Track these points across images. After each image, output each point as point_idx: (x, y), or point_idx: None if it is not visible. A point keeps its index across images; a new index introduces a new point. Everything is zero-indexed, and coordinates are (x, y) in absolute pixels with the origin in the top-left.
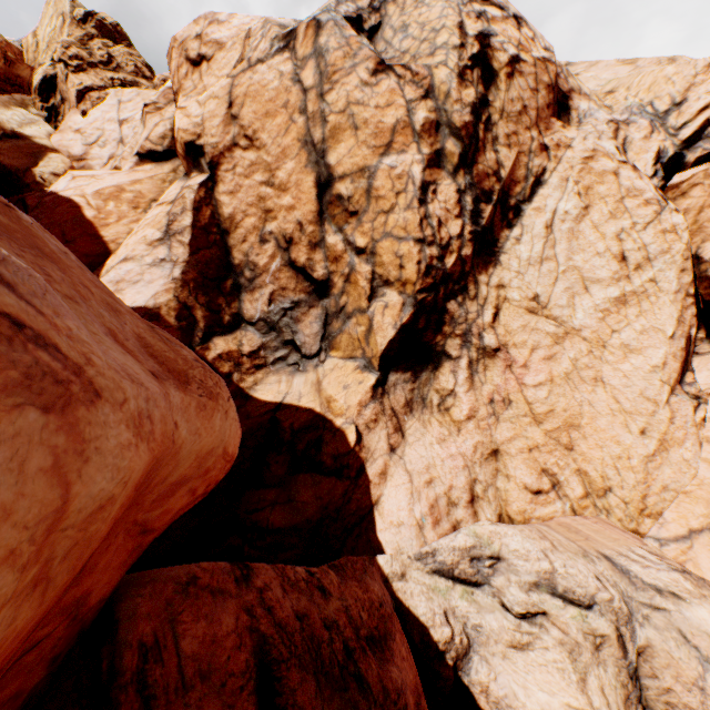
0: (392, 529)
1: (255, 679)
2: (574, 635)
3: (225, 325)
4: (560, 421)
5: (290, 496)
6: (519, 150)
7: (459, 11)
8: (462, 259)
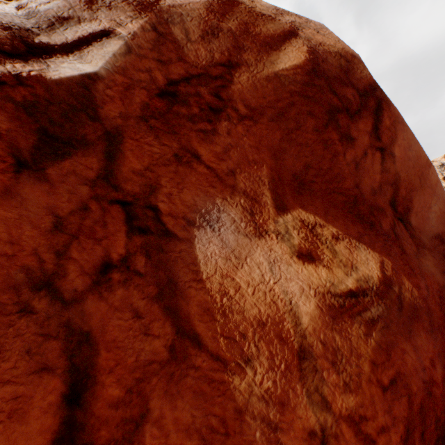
0: None
1: None
2: None
3: None
4: None
5: None
6: None
7: (440, 173)
8: None
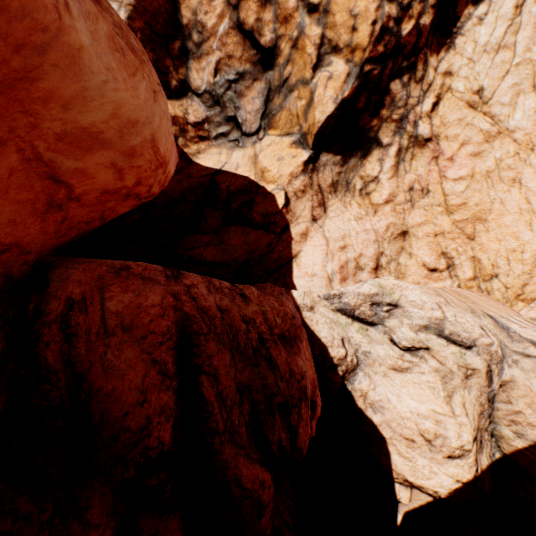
0: (306, 278)
1: (175, 342)
2: (450, 366)
3: (172, 90)
4: (470, 214)
5: (221, 241)
6: None
7: None
8: (419, 29)
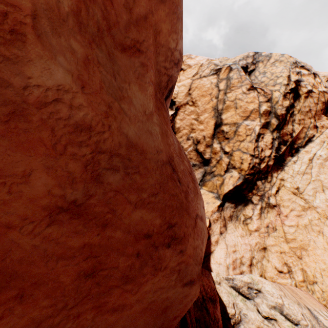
0: (216, 264)
1: None
2: None
3: None
4: (298, 244)
5: None
6: (303, 126)
7: (289, 71)
8: (267, 165)
